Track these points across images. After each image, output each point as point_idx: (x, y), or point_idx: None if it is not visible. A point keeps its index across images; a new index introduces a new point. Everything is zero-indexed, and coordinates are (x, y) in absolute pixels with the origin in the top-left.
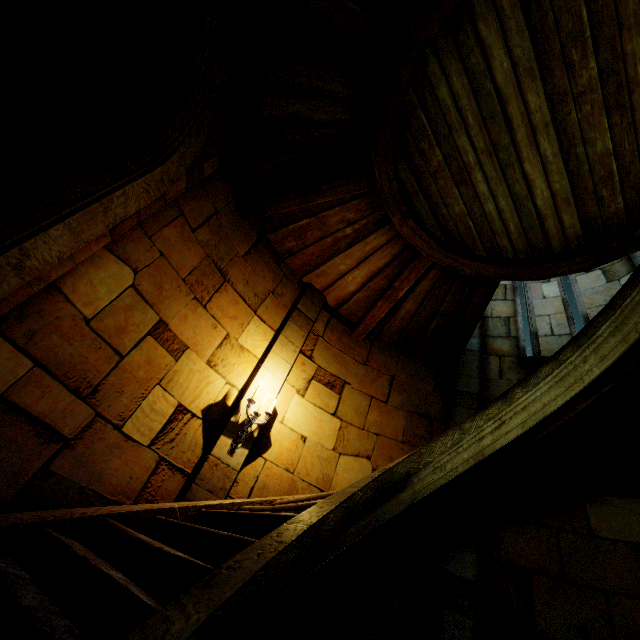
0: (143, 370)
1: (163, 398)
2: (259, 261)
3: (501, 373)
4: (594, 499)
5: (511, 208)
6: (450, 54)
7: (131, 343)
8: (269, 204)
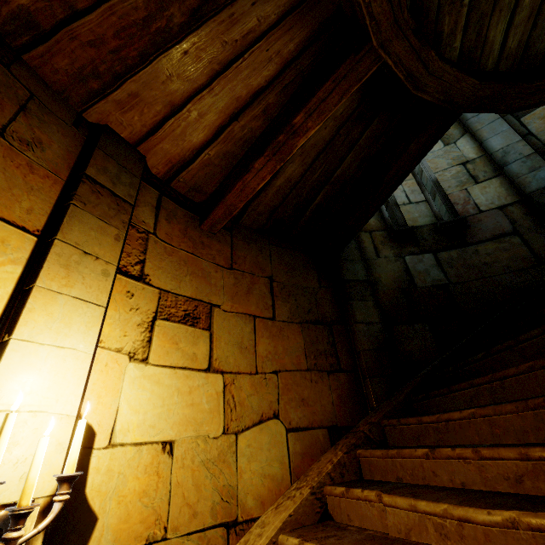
0: None
1: None
2: None
3: (377, 251)
4: None
5: None
6: None
7: None
8: None
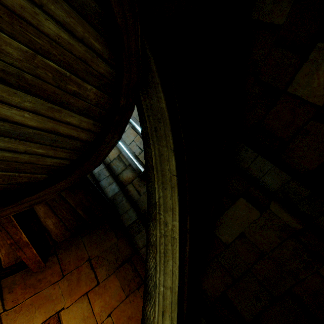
0: None
1: None
2: None
3: (138, 192)
4: (215, 226)
5: (16, 142)
6: None
7: None
8: None
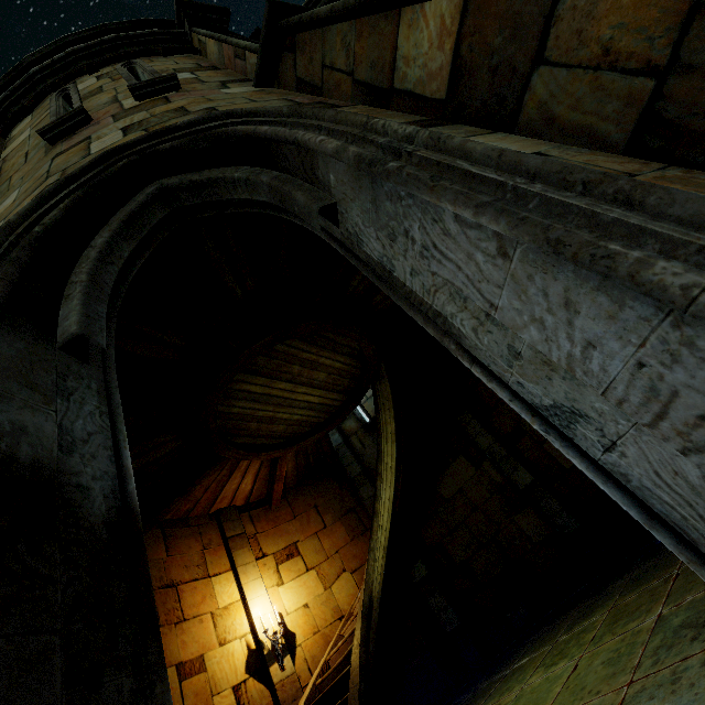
0: (199, 703)
1: (223, 698)
2: (177, 542)
3: (363, 444)
4: (437, 482)
5: (306, 411)
6: (228, 401)
7: (179, 701)
8: (161, 515)
